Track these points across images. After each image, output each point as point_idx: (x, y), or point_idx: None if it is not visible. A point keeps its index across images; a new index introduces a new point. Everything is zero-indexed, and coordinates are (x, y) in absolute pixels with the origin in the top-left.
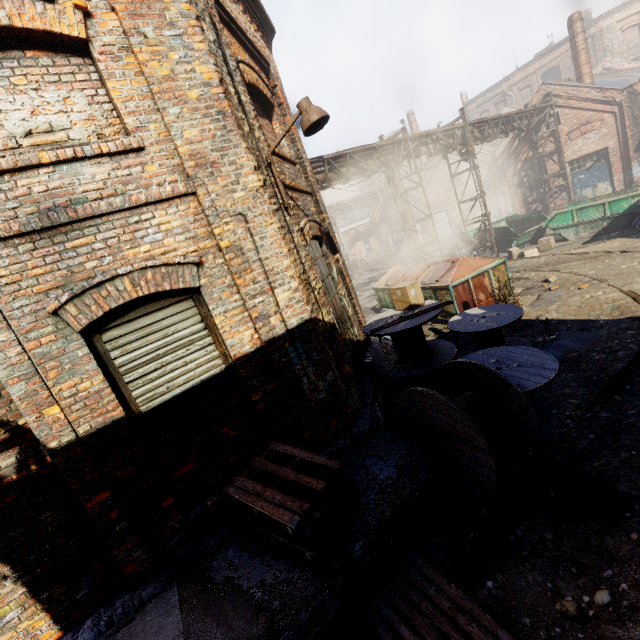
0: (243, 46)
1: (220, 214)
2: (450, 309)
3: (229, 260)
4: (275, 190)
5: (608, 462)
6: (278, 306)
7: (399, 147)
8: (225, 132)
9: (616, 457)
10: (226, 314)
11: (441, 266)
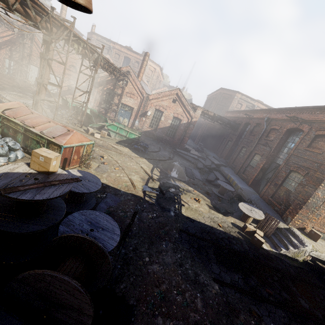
0: None
1: None
2: None
3: None
4: None
5: (126, 285)
6: None
7: (64, 30)
8: None
9: (129, 281)
10: None
11: (60, 128)
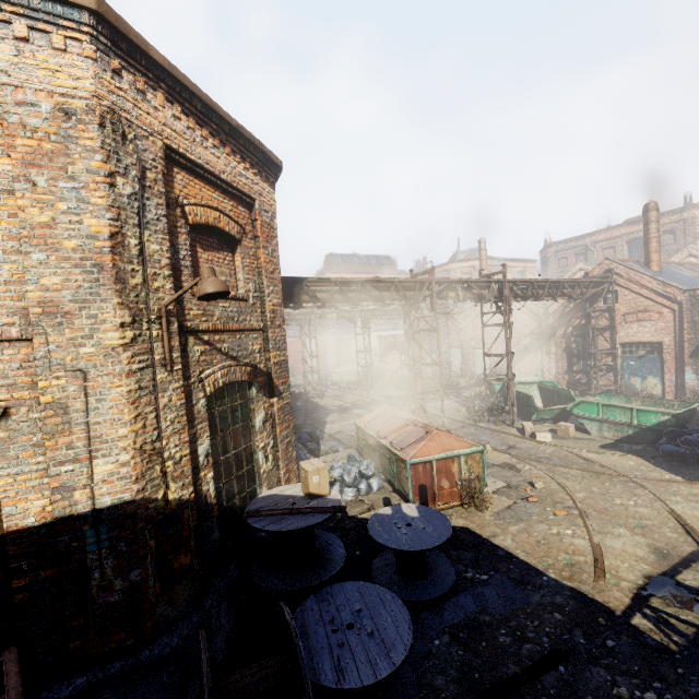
0: (214, 185)
1: (54, 366)
2: (406, 487)
3: (45, 417)
4: (153, 345)
5: None
6: (92, 479)
7: (423, 286)
8: (96, 285)
9: None
10: (17, 476)
11: (416, 431)
